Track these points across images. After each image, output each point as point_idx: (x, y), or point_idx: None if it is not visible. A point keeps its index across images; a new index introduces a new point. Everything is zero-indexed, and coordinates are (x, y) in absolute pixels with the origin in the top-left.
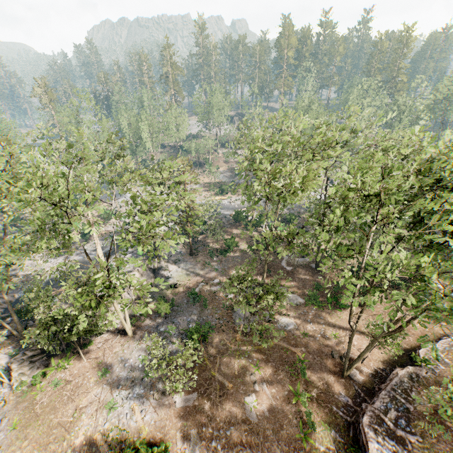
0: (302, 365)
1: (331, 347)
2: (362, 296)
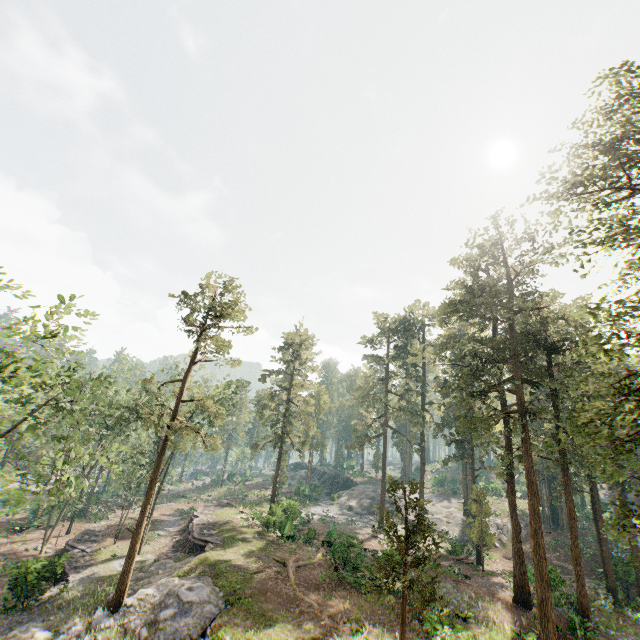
0: (1, 556)
1: (24, 549)
2: (43, 525)
